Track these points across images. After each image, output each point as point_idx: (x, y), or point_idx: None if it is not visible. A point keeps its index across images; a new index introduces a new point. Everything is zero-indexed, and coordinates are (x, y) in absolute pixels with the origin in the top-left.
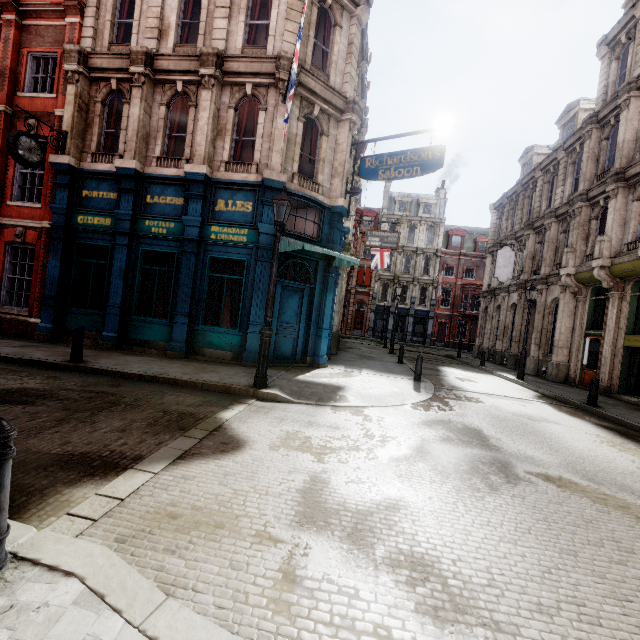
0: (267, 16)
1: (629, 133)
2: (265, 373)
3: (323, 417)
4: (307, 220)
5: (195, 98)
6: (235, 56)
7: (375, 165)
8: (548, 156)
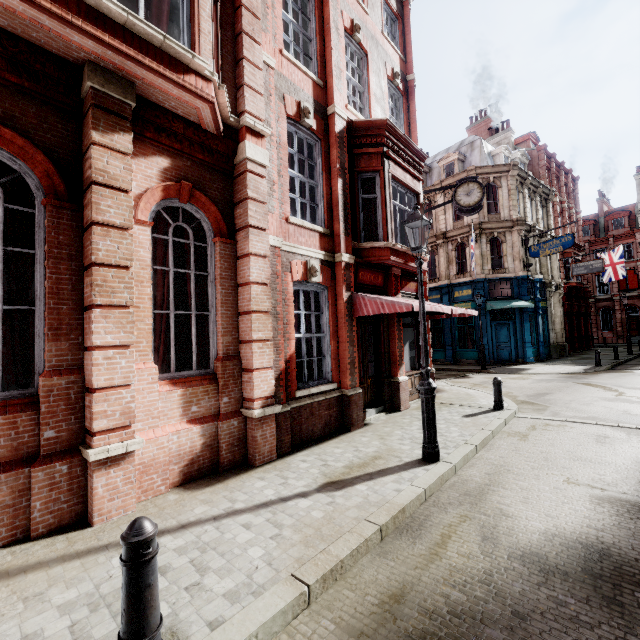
0: None
1: None
2: (484, 364)
3: (506, 375)
4: (504, 286)
5: (437, 251)
6: (450, 230)
7: (536, 249)
8: None
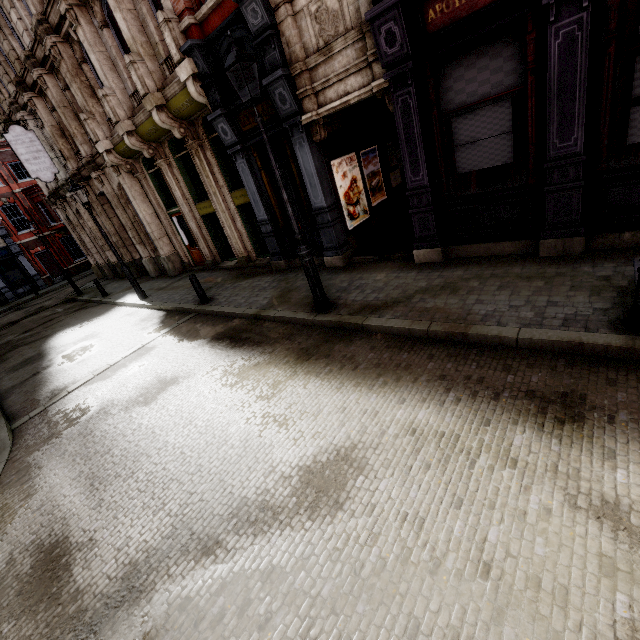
0: None
1: None
2: None
3: None
4: None
5: None
6: None
7: None
8: None
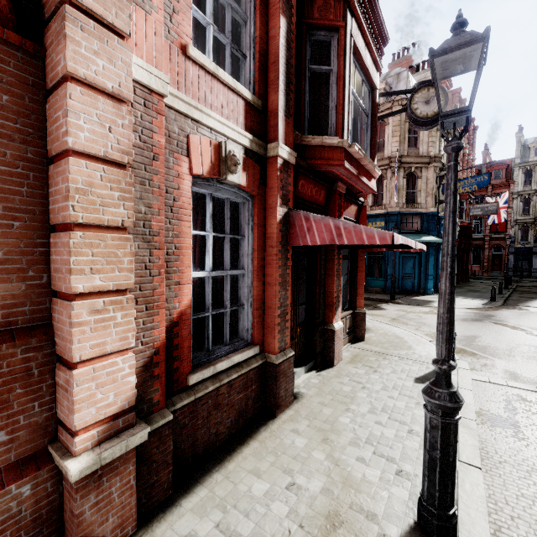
0: (383, 136)
1: None
2: (394, 294)
3: (416, 308)
4: (414, 220)
5: None
6: None
7: None
8: None
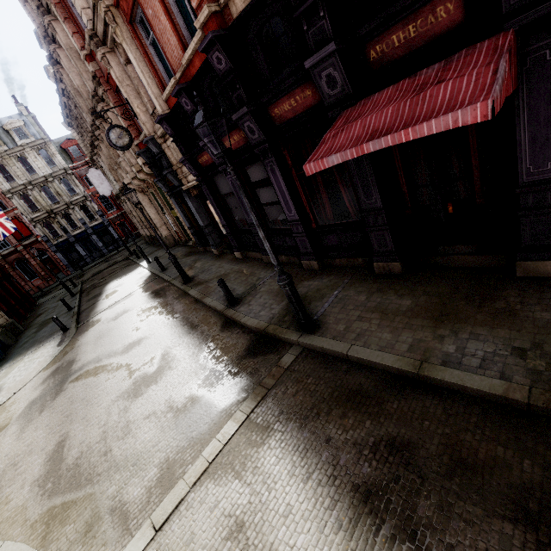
0: None
1: (77, 79)
2: None
3: None
4: None
5: None
6: None
7: None
8: (57, 85)
